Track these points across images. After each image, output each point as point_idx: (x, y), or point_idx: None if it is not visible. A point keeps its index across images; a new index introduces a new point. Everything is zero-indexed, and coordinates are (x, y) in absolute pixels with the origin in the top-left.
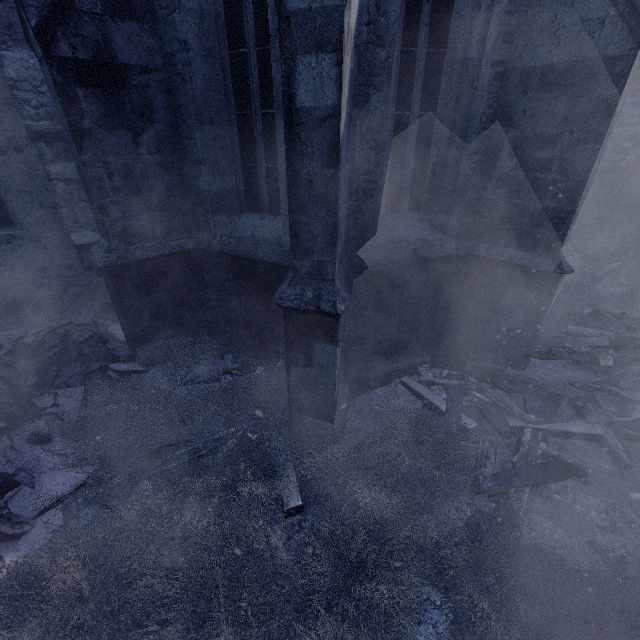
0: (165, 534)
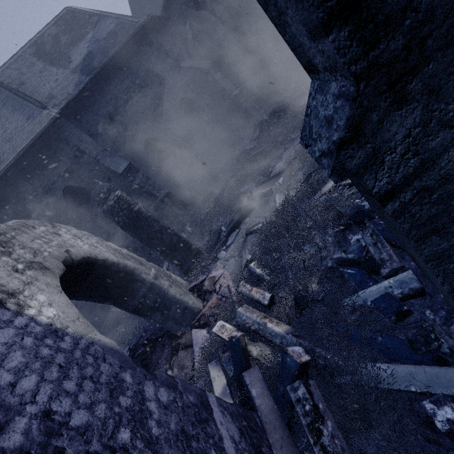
0: None
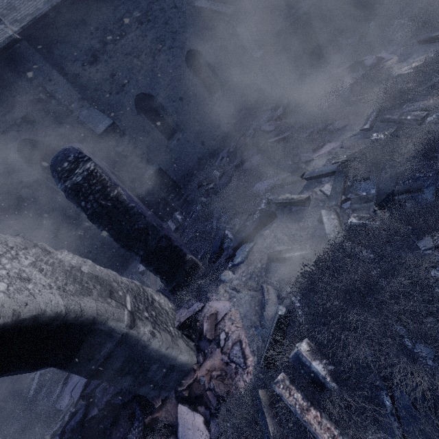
0: (437, 1)
